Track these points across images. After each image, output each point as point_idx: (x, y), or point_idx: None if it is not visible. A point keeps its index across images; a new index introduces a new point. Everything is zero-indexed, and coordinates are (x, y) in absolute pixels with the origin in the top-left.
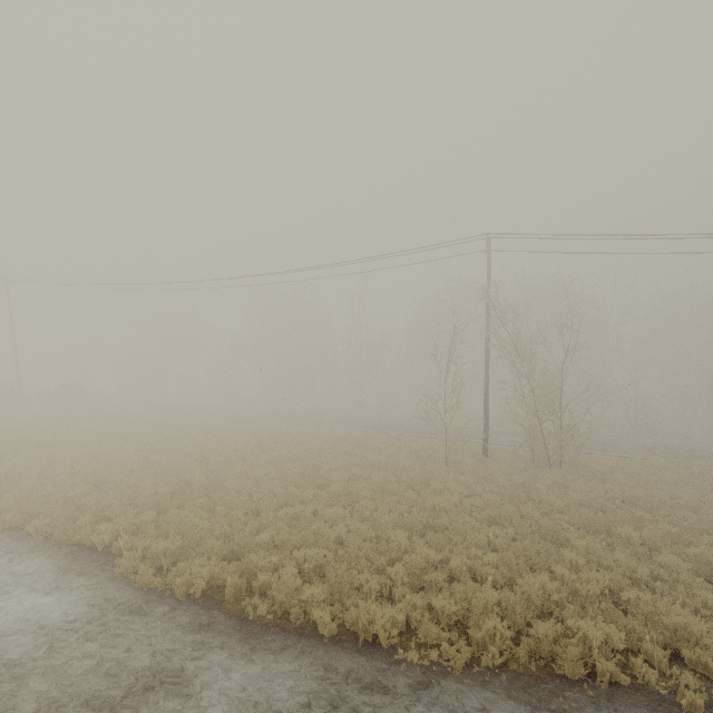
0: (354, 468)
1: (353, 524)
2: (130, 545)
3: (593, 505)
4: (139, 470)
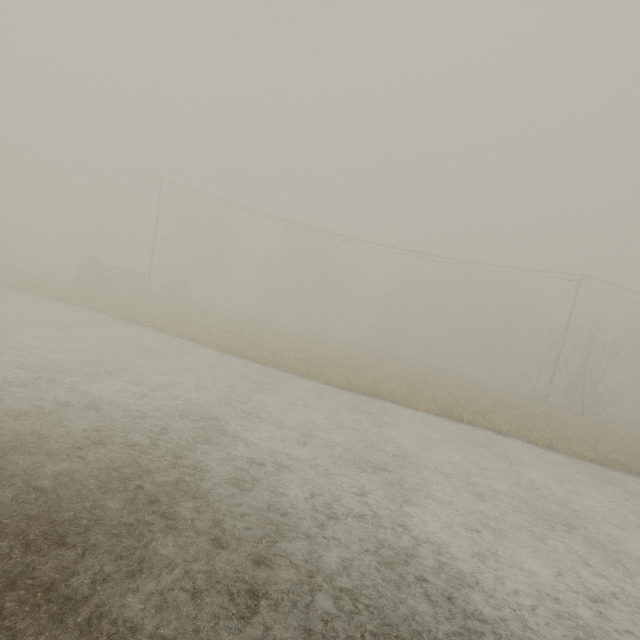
0: (507, 401)
1: (584, 435)
2: (517, 432)
3: (637, 439)
4: (420, 385)
